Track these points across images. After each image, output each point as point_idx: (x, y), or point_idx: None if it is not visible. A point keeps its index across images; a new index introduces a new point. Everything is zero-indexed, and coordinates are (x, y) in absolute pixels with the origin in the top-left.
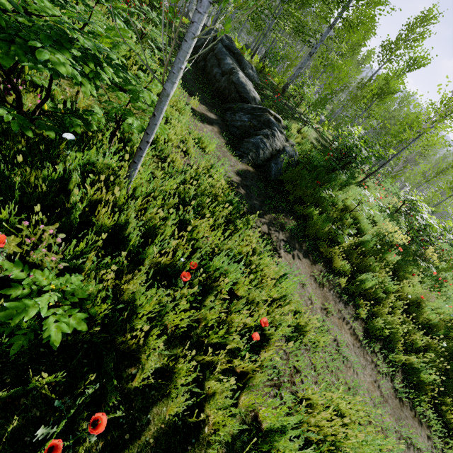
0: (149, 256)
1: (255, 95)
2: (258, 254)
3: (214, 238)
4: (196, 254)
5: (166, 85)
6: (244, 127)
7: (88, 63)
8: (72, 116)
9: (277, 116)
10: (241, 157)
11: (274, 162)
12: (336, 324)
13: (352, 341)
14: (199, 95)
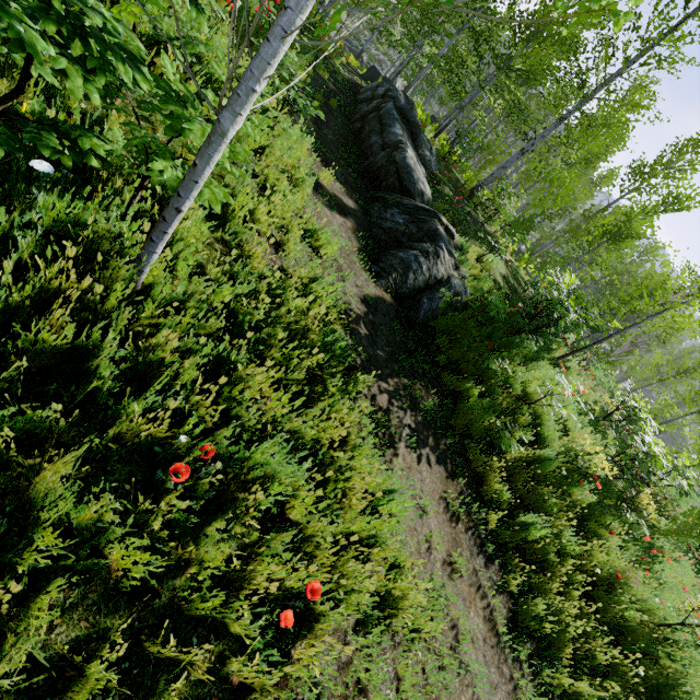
0: (130, 415)
1: (424, 188)
2: (352, 447)
3: (280, 403)
4: (223, 430)
5: (223, 114)
6: (395, 232)
7: (44, 22)
8: (47, 130)
9: (451, 228)
10: (378, 276)
11: (428, 296)
12: (463, 595)
13: (483, 632)
14: (339, 167)
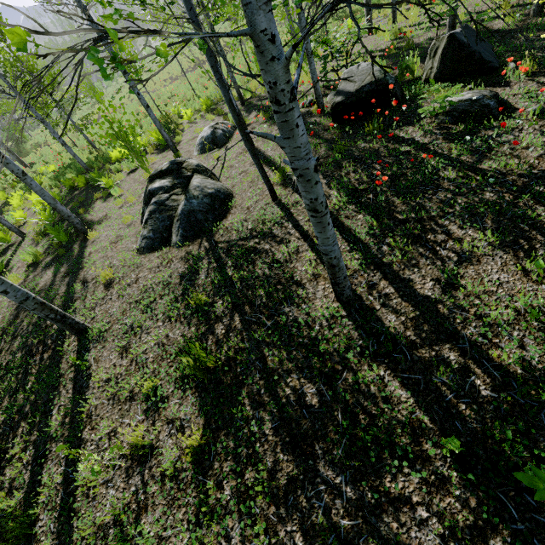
0: None
1: None
2: None
3: None
4: None
5: None
6: None
7: None
8: None
9: None
10: None
11: None
12: None
13: None
14: None
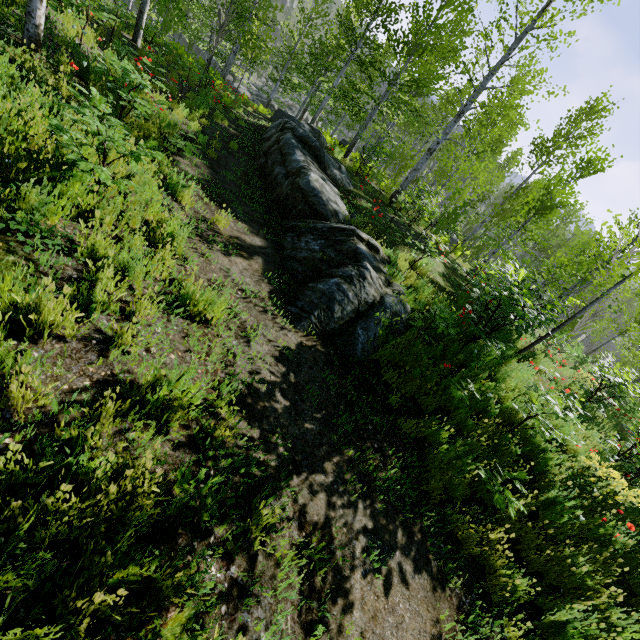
0: None
1: (338, 207)
2: None
3: None
4: None
5: None
6: (312, 261)
7: None
8: None
9: (373, 242)
10: (297, 318)
11: (362, 326)
12: None
13: None
14: (241, 206)
